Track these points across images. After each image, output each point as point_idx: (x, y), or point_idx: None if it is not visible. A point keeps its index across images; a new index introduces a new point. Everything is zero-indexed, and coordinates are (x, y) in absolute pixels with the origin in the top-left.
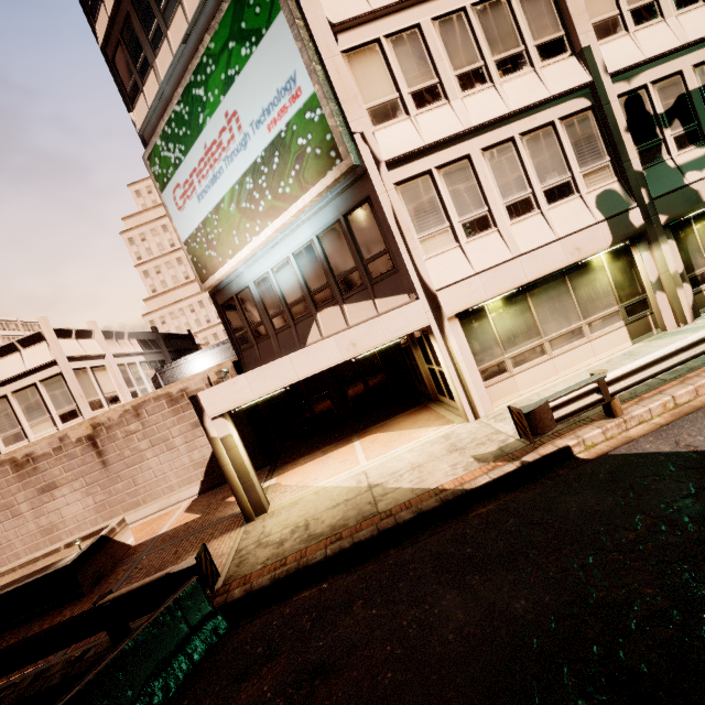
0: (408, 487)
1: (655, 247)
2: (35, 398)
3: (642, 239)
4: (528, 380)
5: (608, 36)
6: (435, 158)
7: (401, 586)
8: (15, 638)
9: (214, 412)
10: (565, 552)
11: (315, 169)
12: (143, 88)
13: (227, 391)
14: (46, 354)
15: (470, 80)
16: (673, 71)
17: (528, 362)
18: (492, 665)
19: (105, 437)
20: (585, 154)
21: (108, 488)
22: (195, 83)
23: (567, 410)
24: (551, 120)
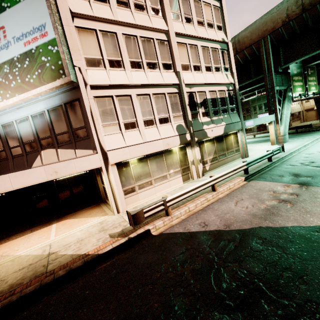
0: (70, 254)
1: (193, 148)
2: None
3: (189, 145)
4: (144, 196)
5: (186, 70)
6: (115, 91)
7: None
8: None
9: None
10: (131, 287)
11: (50, 75)
12: None
13: None
14: None
15: (135, 65)
16: (203, 90)
17: (145, 188)
18: None
19: None
20: (174, 109)
21: None
22: None
23: (151, 213)
24: (164, 92)
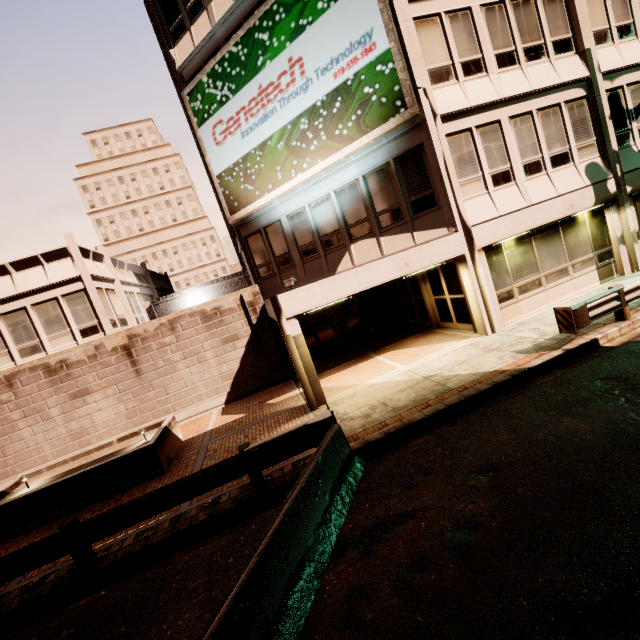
0: (466, 373)
1: (622, 210)
2: (56, 312)
3: (613, 203)
4: (528, 306)
5: (601, 44)
6: (475, 119)
7: (515, 422)
8: (108, 507)
9: (290, 313)
10: None
11: (378, 115)
12: (191, 27)
13: (302, 295)
14: (71, 269)
15: (504, 60)
16: None
17: (529, 292)
18: (638, 443)
19: (140, 348)
20: (579, 133)
21: (140, 396)
22: (259, 27)
23: (598, 311)
24: (558, 102)
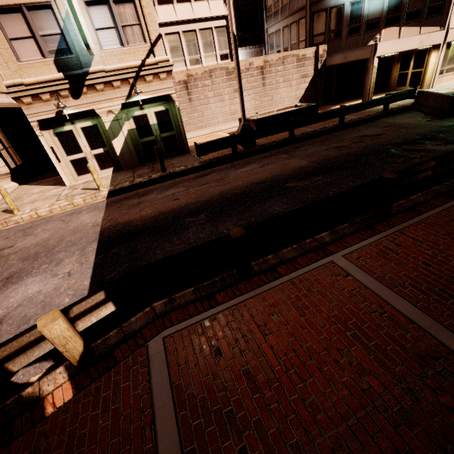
0: None
1: None
2: (210, 38)
3: None
4: (445, 80)
5: None
6: None
7: None
8: None
9: (378, 54)
10: None
11: None
12: None
13: (385, 46)
14: (223, 9)
15: None
16: None
17: (448, 73)
18: None
19: (267, 70)
20: None
21: (261, 98)
22: None
23: None
24: None
